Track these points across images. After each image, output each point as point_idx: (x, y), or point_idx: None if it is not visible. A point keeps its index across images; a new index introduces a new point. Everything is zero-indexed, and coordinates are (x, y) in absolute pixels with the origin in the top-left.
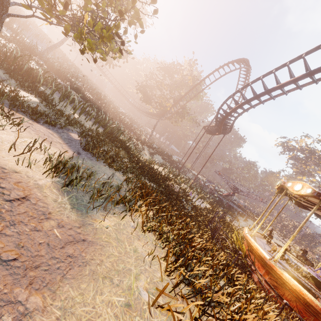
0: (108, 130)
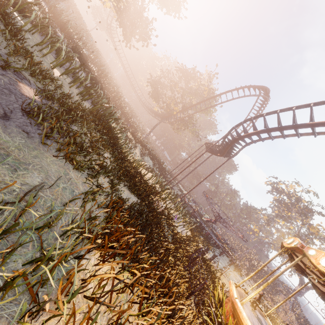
0: (96, 107)
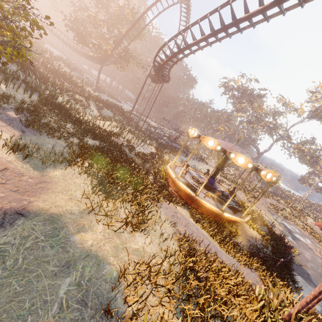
0: (42, 97)
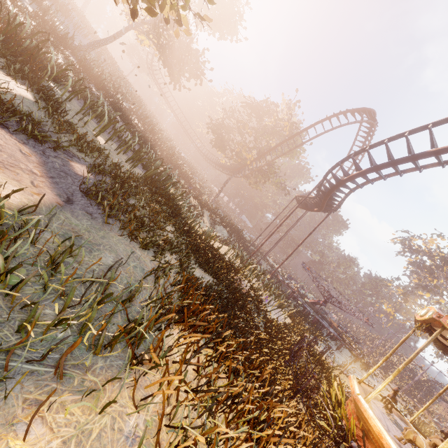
0: (150, 173)
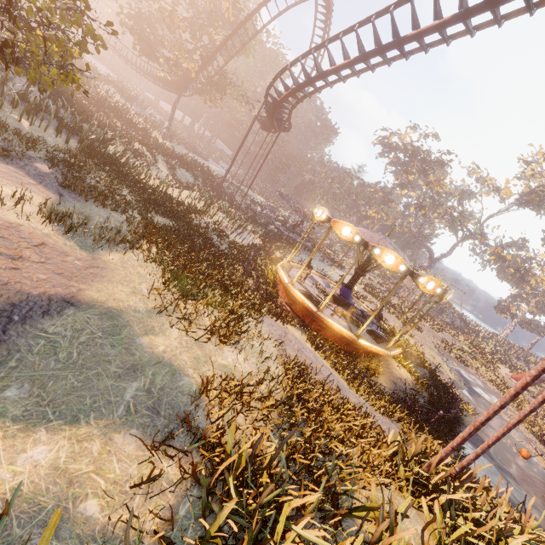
0: (85, 143)
